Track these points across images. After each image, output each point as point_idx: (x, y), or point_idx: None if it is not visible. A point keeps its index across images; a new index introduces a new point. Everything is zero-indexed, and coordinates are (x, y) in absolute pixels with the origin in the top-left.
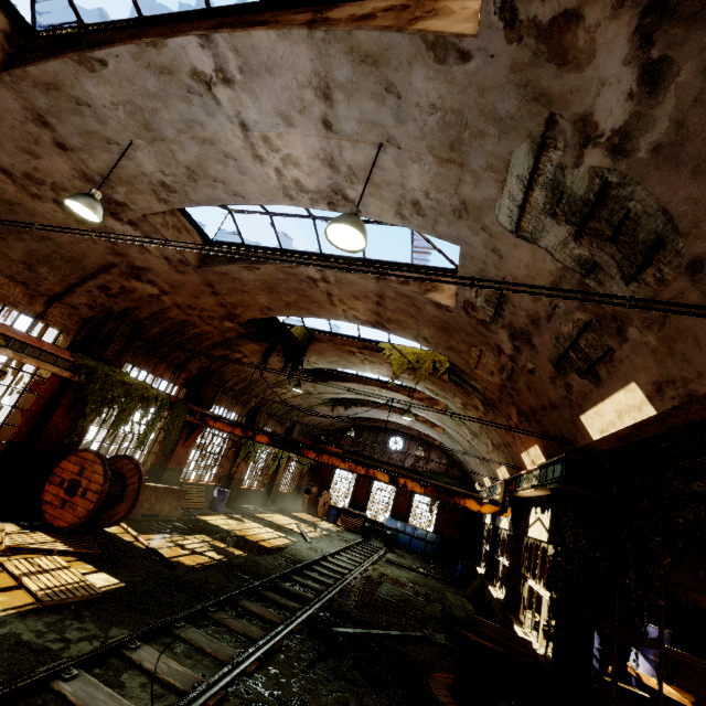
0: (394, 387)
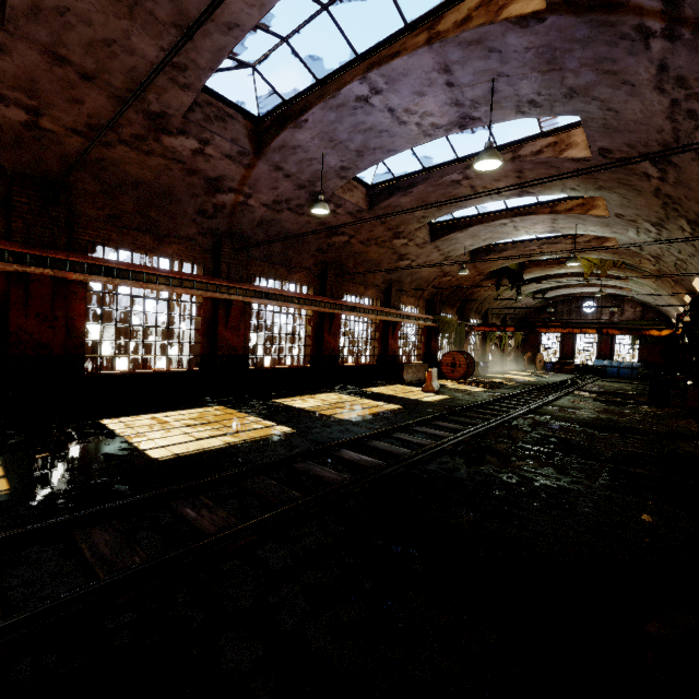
0: (583, 274)
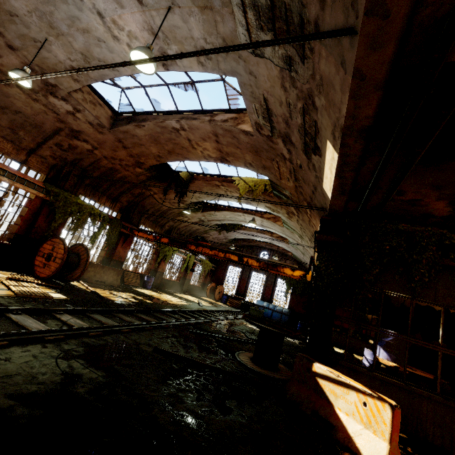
0: (252, 212)
